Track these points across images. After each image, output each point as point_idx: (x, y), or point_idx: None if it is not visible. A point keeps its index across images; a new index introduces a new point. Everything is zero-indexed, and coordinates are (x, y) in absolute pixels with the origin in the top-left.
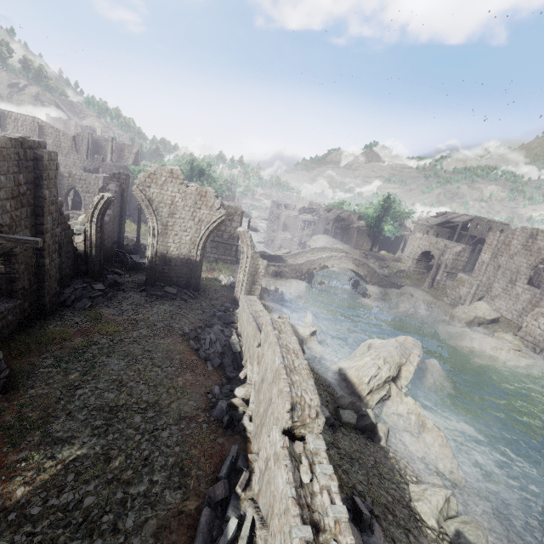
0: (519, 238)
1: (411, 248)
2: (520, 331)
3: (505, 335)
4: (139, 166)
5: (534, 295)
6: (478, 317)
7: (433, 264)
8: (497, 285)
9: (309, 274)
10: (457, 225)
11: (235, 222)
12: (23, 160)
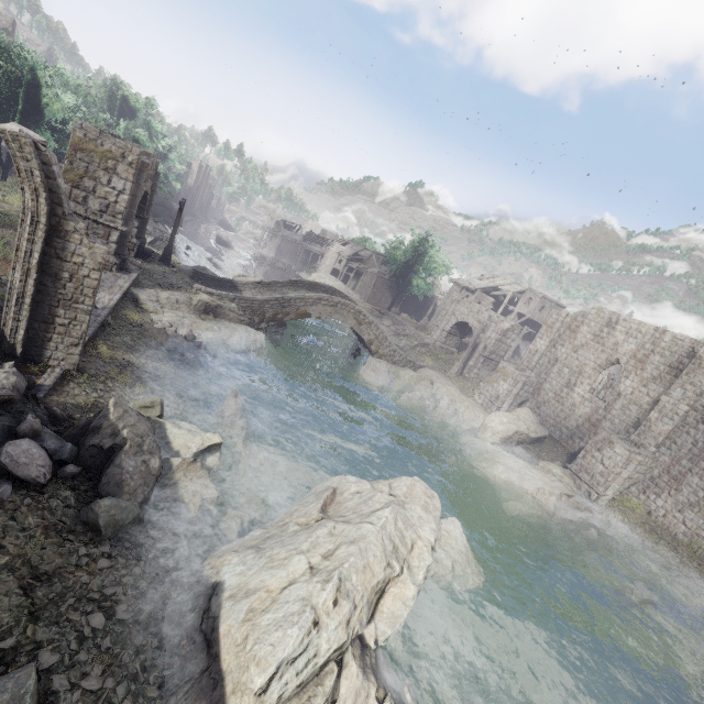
0: (592, 324)
1: (444, 314)
2: (574, 462)
3: (553, 466)
4: None
5: (596, 410)
6: (520, 432)
7: (466, 343)
8: (549, 386)
9: (277, 321)
10: (506, 295)
11: (121, 178)
12: None
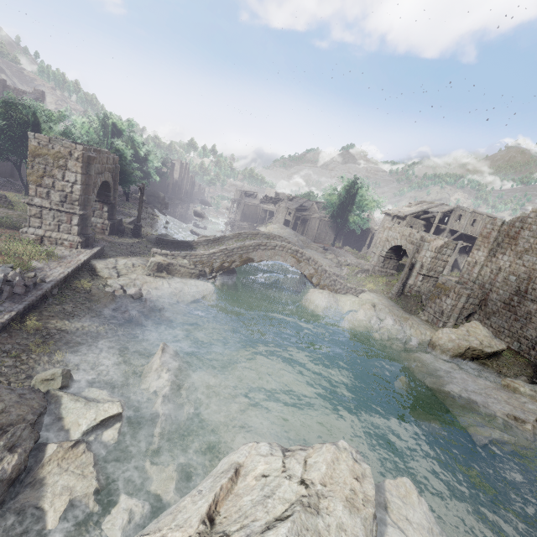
0: (533, 227)
1: (378, 241)
2: None
3: (519, 384)
4: None
5: None
6: (473, 348)
7: (404, 264)
8: (496, 296)
9: (225, 269)
10: (435, 216)
11: (72, 172)
12: None
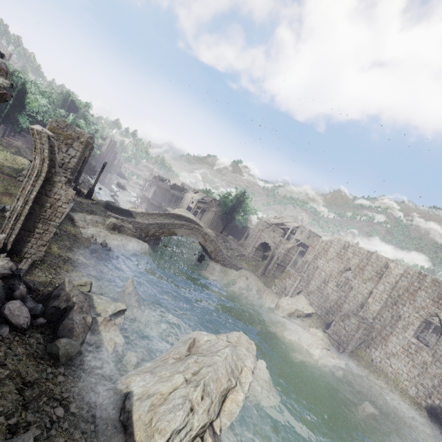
0: (335, 247)
1: (254, 237)
2: (329, 328)
3: (318, 331)
4: None
5: (340, 297)
6: (299, 310)
7: (266, 255)
8: (314, 282)
9: (156, 237)
10: (289, 228)
11: (75, 149)
12: None
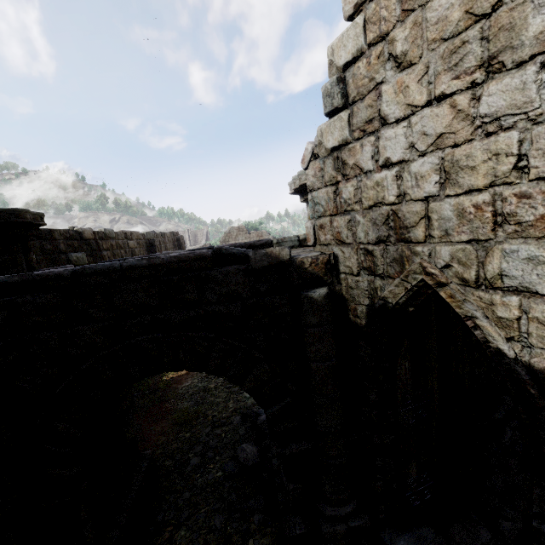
0: None
1: None
2: None
3: None
4: (212, 241)
5: None
6: None
7: None
8: None
9: None
10: None
11: None
12: (174, 242)
